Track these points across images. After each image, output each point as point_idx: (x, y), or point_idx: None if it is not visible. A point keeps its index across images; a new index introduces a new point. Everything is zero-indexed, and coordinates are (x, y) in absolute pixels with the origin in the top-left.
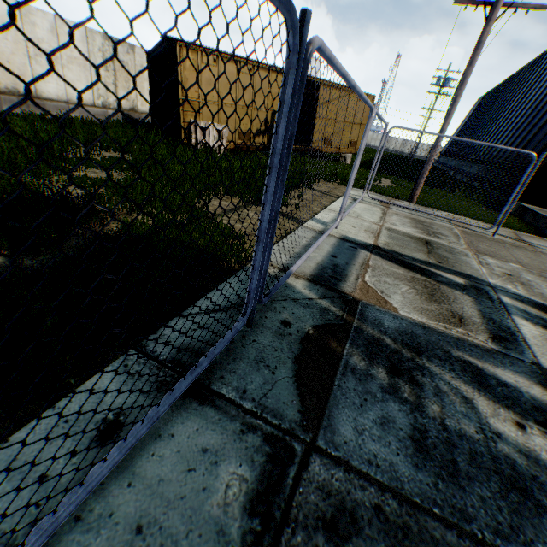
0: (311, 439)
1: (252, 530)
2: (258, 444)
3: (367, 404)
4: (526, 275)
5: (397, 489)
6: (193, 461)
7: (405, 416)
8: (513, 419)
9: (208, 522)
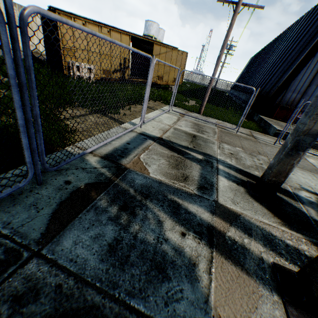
0: (39, 249)
1: None
2: None
3: (92, 227)
4: (242, 154)
5: (80, 274)
6: None
7: (113, 233)
8: (182, 231)
9: None
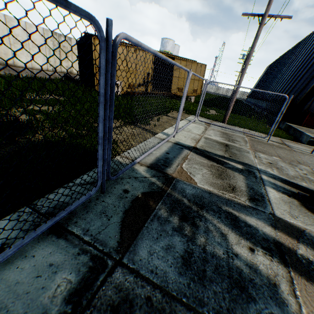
0: (120, 258)
1: (65, 312)
2: (86, 261)
3: (161, 237)
4: (281, 163)
5: (164, 287)
6: (42, 271)
7: (182, 244)
8: (248, 245)
9: (39, 307)
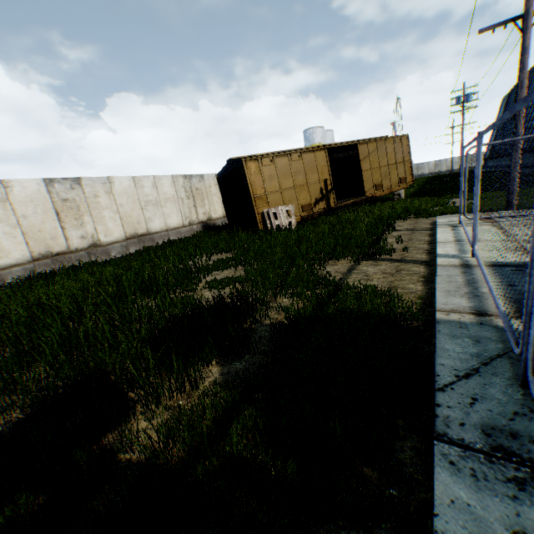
0: None
1: None
2: None
3: None
4: None
5: None
6: None
7: None
8: None
9: None
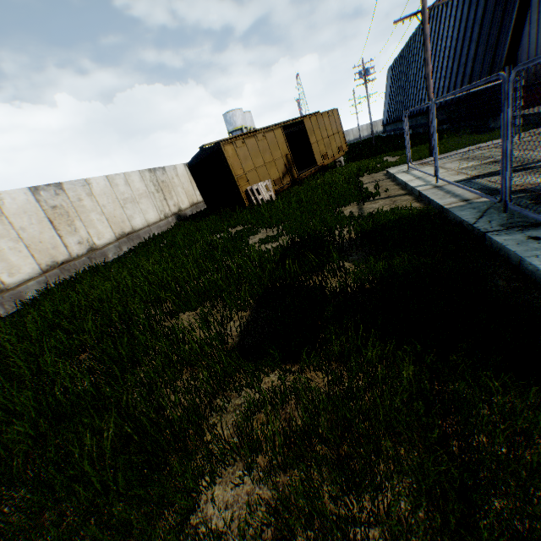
0: None
1: None
2: None
3: None
4: None
5: None
6: None
7: None
8: None
9: None
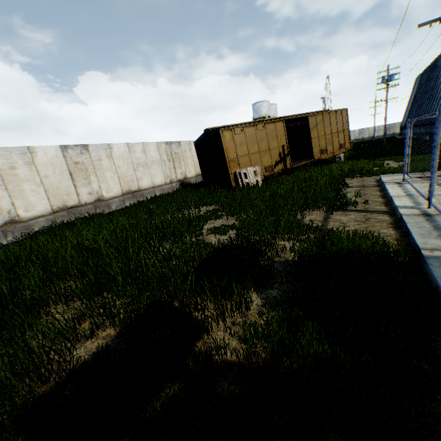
0: None
1: None
2: None
3: None
4: None
5: None
6: None
7: None
8: None
9: None
